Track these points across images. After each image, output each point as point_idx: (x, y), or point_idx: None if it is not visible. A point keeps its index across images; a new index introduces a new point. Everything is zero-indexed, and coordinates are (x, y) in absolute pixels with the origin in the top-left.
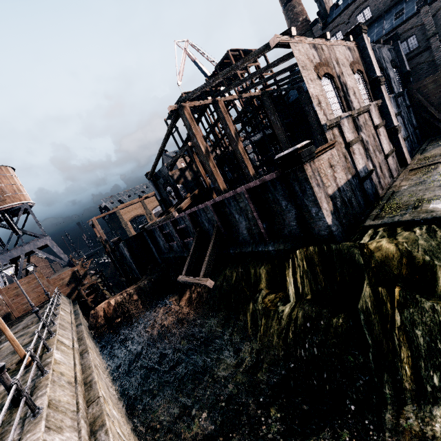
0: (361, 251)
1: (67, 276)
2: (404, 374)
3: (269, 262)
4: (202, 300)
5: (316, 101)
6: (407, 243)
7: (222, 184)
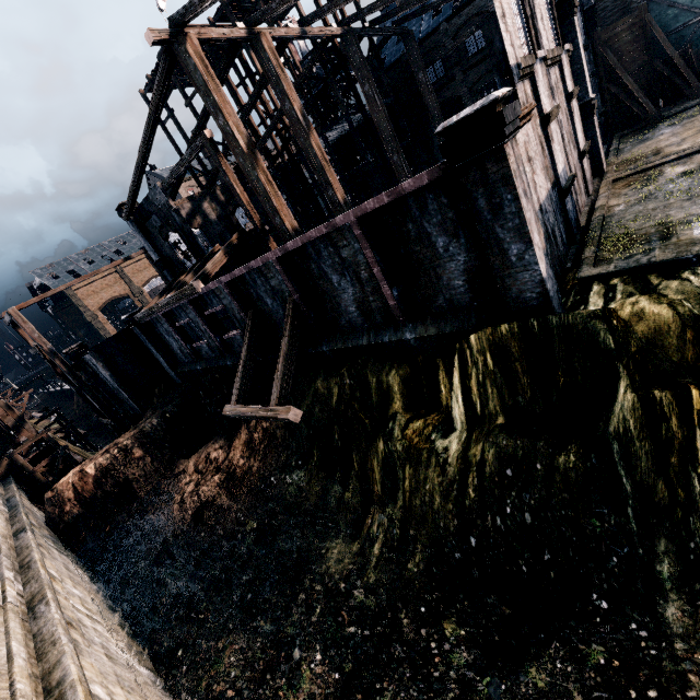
0: (609, 325)
1: None
2: None
3: (404, 362)
4: (276, 442)
5: (499, 9)
6: (689, 301)
7: (289, 218)
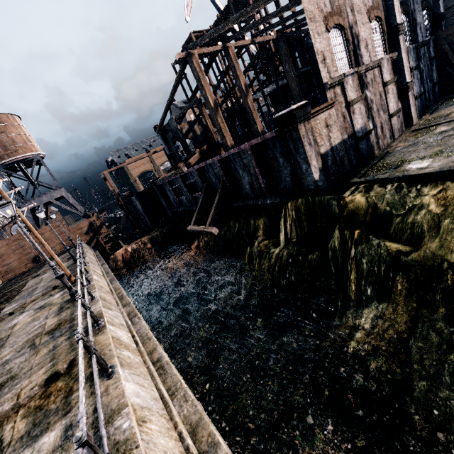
0: (338, 203)
1: (85, 226)
2: (350, 290)
3: (266, 214)
4: (209, 247)
5: (321, 58)
6: (376, 197)
7: (230, 140)
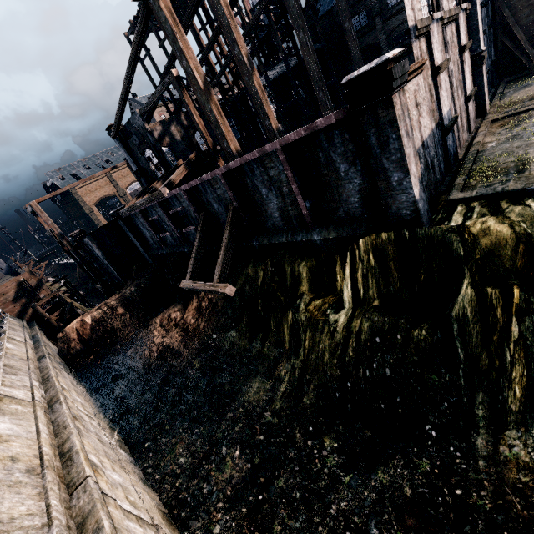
0: (461, 238)
1: (10, 289)
2: (511, 396)
3: (311, 257)
4: (217, 309)
5: None
6: (525, 223)
7: (234, 142)
